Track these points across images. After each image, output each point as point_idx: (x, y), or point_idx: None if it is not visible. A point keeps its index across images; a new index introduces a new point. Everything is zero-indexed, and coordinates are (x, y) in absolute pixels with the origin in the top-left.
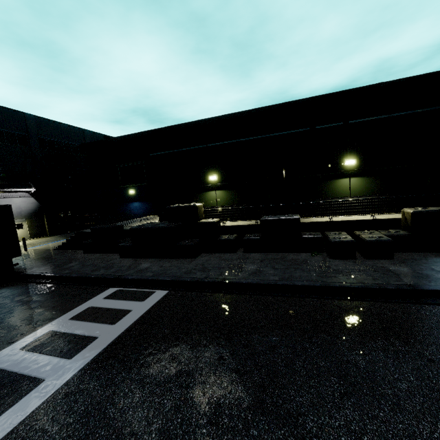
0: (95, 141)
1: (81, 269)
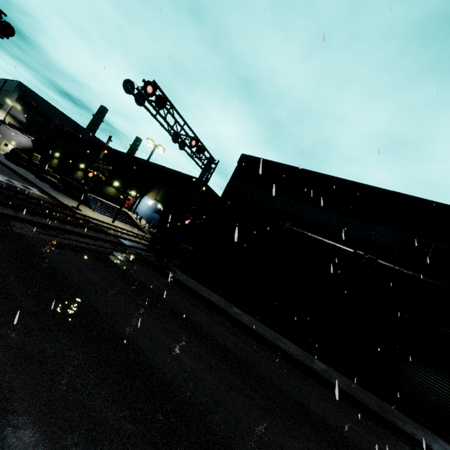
0: (72, 134)
1: None
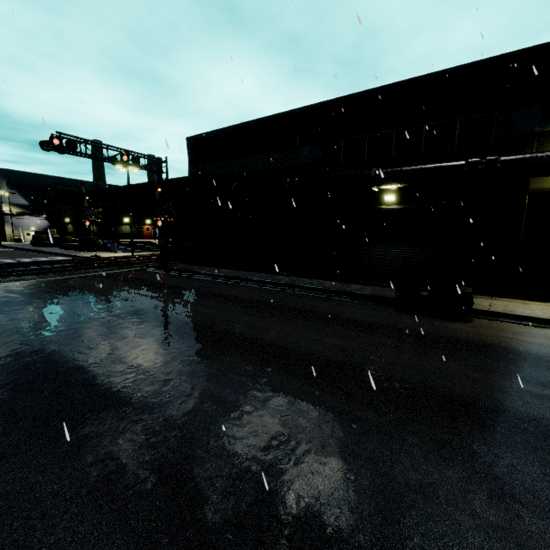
0: (73, 193)
1: (15, 246)
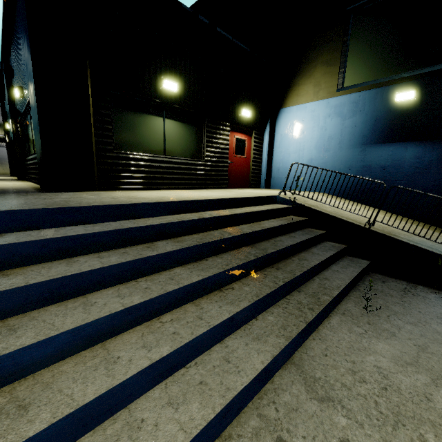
0: None
1: None
